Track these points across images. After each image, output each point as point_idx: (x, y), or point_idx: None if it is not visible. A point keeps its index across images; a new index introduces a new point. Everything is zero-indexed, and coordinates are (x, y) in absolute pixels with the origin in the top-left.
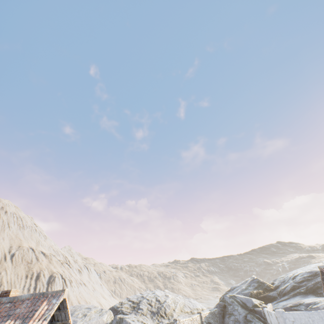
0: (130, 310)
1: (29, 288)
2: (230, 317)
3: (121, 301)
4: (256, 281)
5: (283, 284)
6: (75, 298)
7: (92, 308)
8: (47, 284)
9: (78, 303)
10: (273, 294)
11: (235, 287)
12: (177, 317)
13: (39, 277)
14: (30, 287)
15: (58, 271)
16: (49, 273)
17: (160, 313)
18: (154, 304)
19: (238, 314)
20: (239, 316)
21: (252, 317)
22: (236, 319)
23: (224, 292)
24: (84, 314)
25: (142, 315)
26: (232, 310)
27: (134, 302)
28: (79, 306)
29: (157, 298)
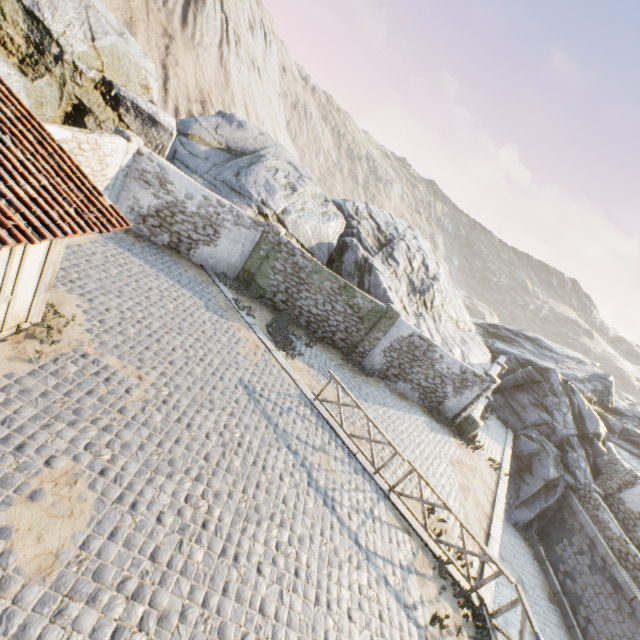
0: (372, 244)
1: None
2: (538, 408)
3: (356, 206)
4: (606, 384)
5: (638, 425)
6: (240, 93)
7: (307, 180)
8: None
9: (244, 108)
10: (614, 425)
11: (550, 349)
12: (445, 325)
13: None
14: None
15: None
16: None
17: (425, 299)
18: (417, 267)
19: (563, 425)
20: (562, 429)
21: (578, 445)
22: (551, 425)
23: (511, 328)
24: (291, 183)
25: (394, 276)
26: (554, 407)
27: (380, 231)
28: (272, 143)
29: (425, 260)
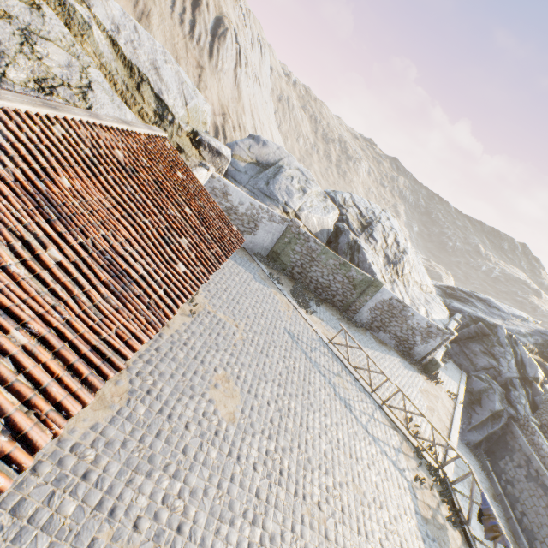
0: (357, 226)
1: (181, 16)
2: (487, 356)
3: (343, 196)
4: (545, 339)
5: None
6: (248, 103)
7: (311, 182)
8: (212, 35)
9: (251, 115)
10: None
11: (498, 309)
12: (412, 289)
13: (199, 5)
14: (184, 17)
15: (230, 18)
16: (215, 8)
17: (397, 268)
18: (390, 243)
19: (507, 369)
20: (506, 372)
21: (520, 385)
22: (497, 369)
23: (465, 290)
24: (302, 186)
25: (373, 251)
26: (500, 355)
27: (362, 215)
28: (285, 154)
29: (397, 238)
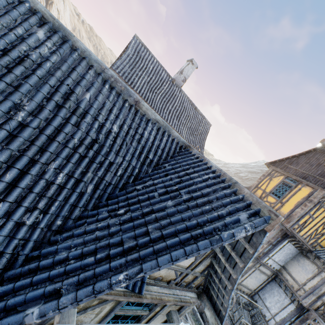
0: None
1: None
2: None
3: None
4: None
5: None
6: None
7: None
8: (46, 3)
9: None
10: None
11: None
12: None
13: None
14: None
15: None
16: None
17: None
18: None
19: None
20: None
21: None
22: None
23: None
24: None
25: None
26: None
27: None
28: None
29: None
